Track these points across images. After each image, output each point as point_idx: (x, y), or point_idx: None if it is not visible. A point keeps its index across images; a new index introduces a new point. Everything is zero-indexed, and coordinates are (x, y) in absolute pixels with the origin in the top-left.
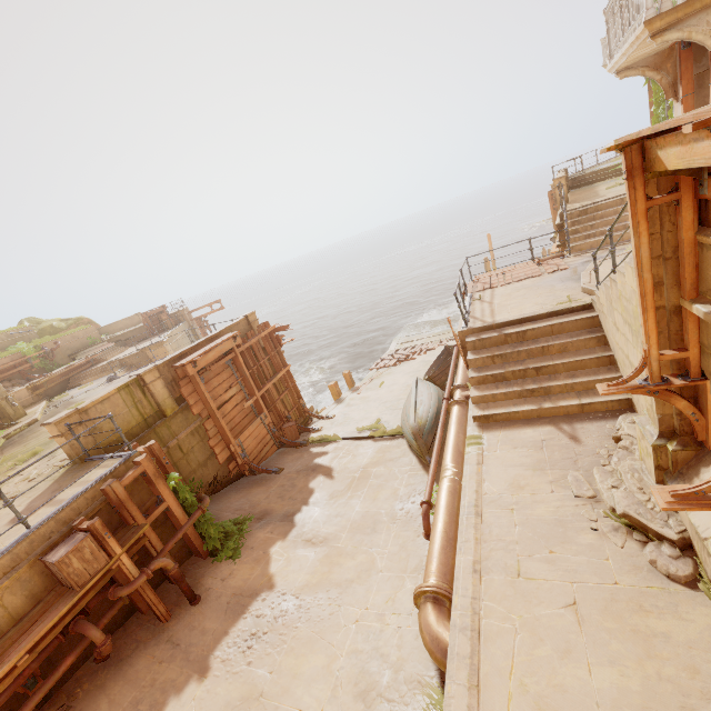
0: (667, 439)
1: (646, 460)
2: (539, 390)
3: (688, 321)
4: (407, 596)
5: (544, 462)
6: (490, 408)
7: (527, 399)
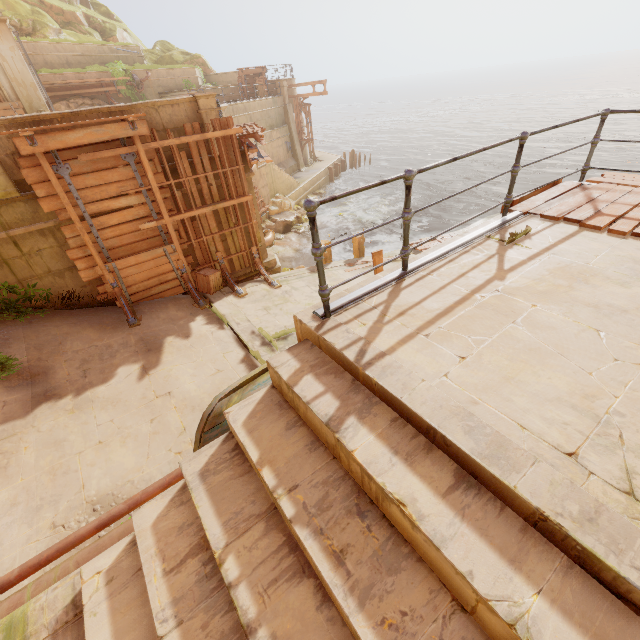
0: None
1: None
2: None
3: None
4: None
5: None
6: (118, 595)
7: None
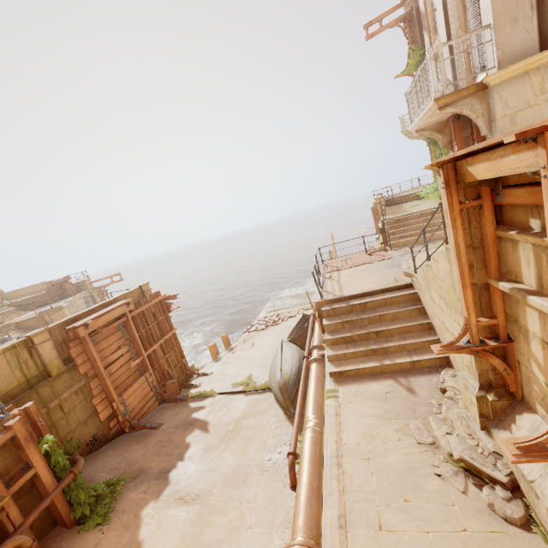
0: (486, 390)
1: (470, 409)
2: (380, 350)
3: (495, 295)
4: None
5: (390, 412)
6: (343, 365)
7: (371, 357)
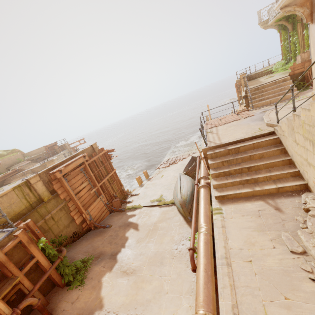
0: None
1: None
2: (251, 180)
3: None
4: (184, 312)
5: (263, 225)
6: (224, 191)
7: (244, 185)
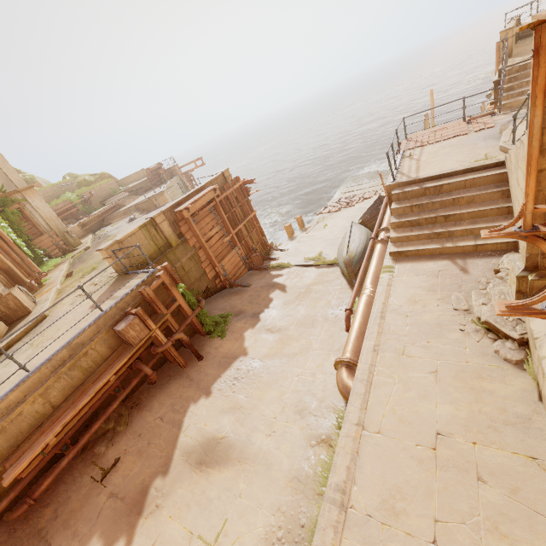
0: (529, 272)
1: (512, 286)
2: (444, 233)
3: None
4: (331, 364)
5: (437, 286)
6: (403, 246)
7: (433, 240)
